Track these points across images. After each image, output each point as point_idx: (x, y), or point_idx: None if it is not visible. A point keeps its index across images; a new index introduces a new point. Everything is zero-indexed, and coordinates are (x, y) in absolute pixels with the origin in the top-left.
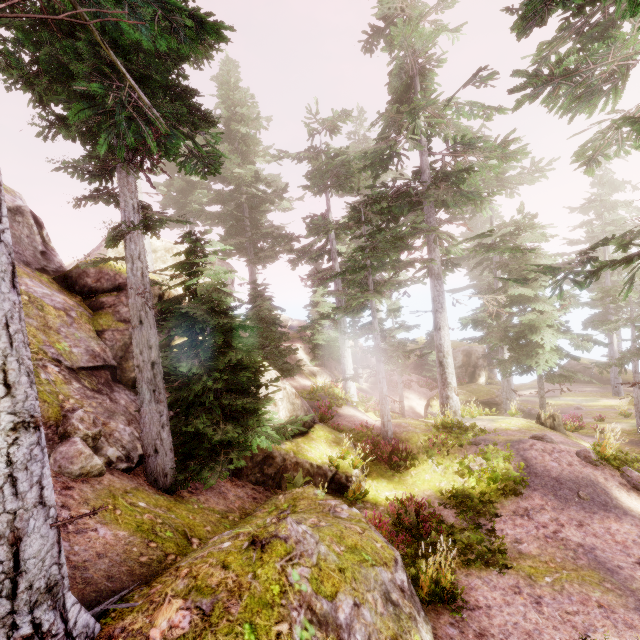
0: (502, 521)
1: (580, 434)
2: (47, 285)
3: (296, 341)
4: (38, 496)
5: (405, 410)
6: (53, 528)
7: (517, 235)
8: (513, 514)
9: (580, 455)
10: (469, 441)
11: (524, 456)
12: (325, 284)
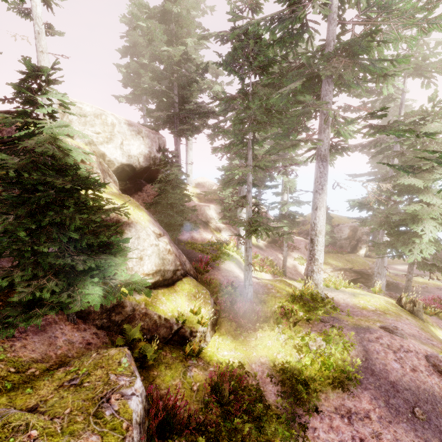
0: (319, 417)
1: (438, 318)
2: None
3: (213, 202)
4: None
5: (288, 267)
6: None
7: (422, 124)
8: (334, 411)
9: (429, 361)
10: (318, 317)
11: (366, 348)
12: (232, 158)
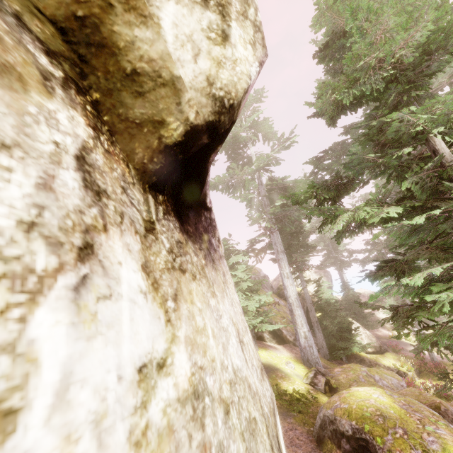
0: None
1: None
2: (277, 298)
3: None
4: (312, 342)
5: None
6: (315, 348)
7: None
8: None
9: None
10: None
11: None
12: None
